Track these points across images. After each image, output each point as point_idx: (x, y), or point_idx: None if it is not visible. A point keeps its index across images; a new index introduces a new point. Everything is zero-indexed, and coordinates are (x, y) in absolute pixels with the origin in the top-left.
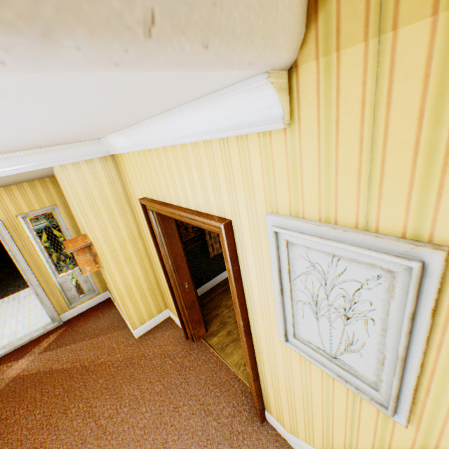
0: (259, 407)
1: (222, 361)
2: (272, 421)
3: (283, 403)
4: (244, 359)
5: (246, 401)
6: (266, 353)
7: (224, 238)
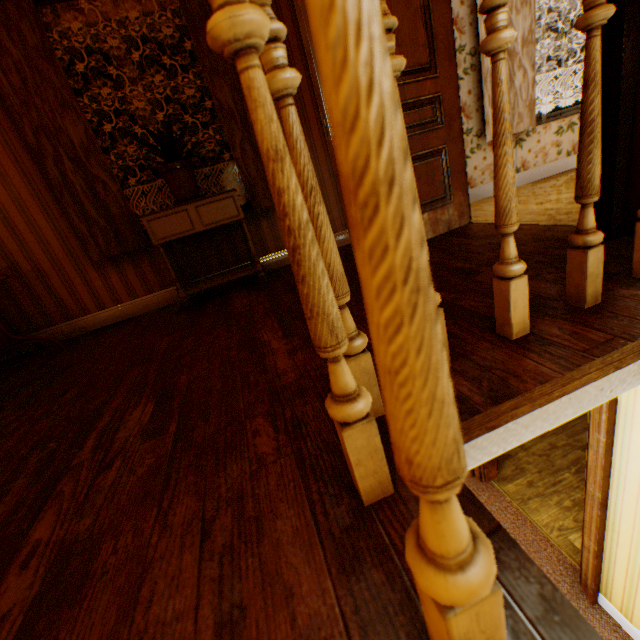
0: (592, 586)
1: (524, 516)
2: (609, 607)
3: (638, 595)
4: (557, 522)
5: (565, 572)
6: (626, 535)
7: (604, 411)
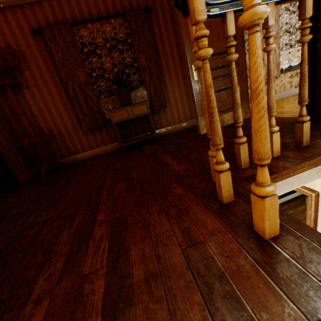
0: None
1: None
2: None
3: None
4: None
5: None
6: None
7: (313, 200)
